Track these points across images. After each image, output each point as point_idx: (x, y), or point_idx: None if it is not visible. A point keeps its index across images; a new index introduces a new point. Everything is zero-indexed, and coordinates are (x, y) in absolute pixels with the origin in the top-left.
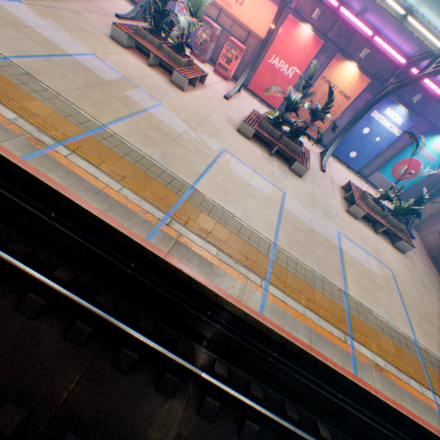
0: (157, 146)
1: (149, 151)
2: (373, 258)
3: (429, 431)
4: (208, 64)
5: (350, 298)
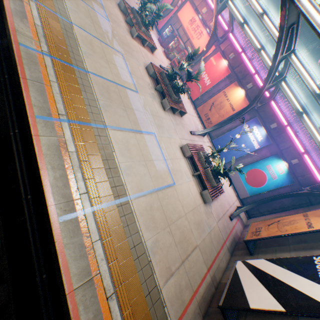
0: (77, 9)
1: (69, 3)
2: (166, 166)
3: (45, 199)
4: (170, 62)
5: (106, 132)
